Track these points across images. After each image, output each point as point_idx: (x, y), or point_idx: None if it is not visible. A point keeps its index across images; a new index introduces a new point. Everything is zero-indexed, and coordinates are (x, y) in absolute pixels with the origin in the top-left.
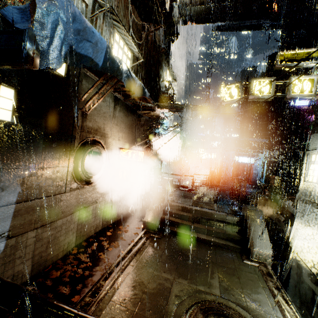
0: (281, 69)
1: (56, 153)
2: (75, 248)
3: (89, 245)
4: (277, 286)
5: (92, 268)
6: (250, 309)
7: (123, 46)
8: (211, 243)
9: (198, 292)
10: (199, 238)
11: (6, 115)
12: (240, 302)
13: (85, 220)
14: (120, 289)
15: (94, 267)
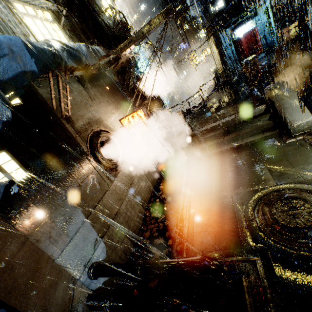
0: None
1: (78, 168)
2: (146, 211)
3: (154, 203)
4: None
5: (167, 217)
6: (308, 181)
7: (35, 12)
8: (248, 144)
9: (256, 192)
10: (235, 146)
11: (20, 174)
12: (297, 180)
13: (138, 191)
14: (195, 222)
15: (167, 216)
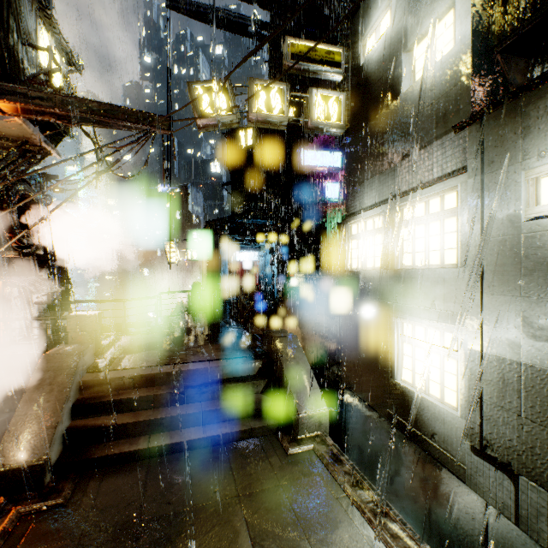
0: (294, 73)
1: None
2: None
3: None
4: (357, 480)
5: None
6: None
7: None
8: (217, 442)
9: None
10: (187, 442)
11: None
12: None
13: None
14: None
15: None
